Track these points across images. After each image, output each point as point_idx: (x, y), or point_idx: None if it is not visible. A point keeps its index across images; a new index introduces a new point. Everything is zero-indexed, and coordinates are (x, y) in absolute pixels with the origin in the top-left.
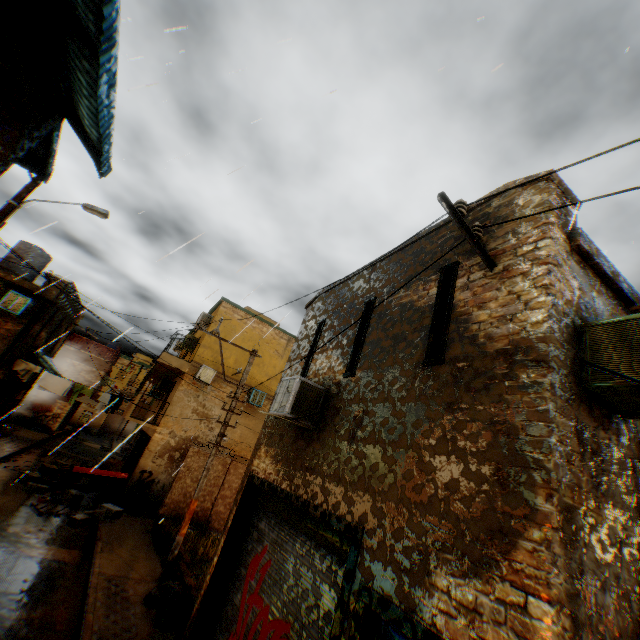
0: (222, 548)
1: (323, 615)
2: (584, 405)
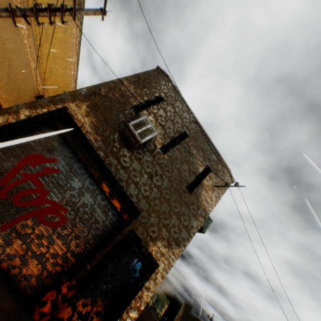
0: (8, 127)
1: (94, 220)
2: None
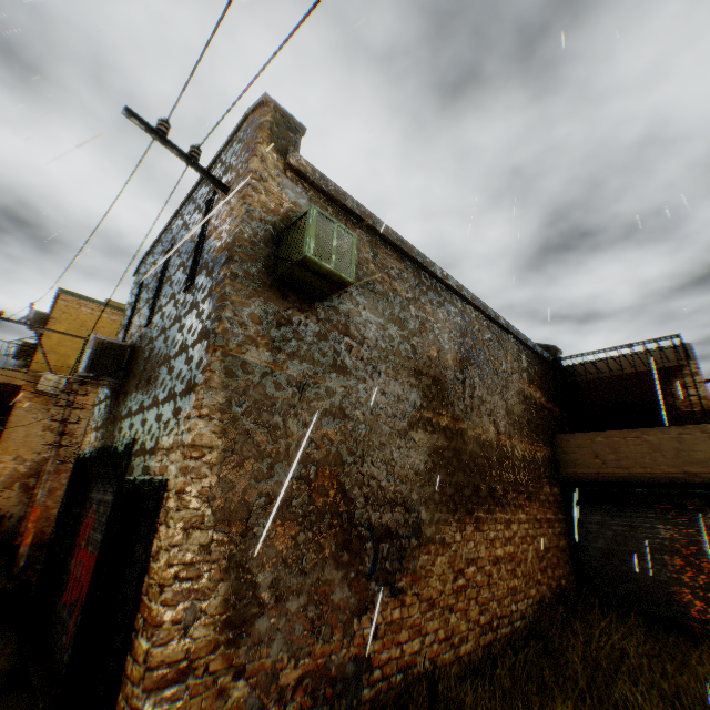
0: (55, 530)
1: None
2: (278, 291)
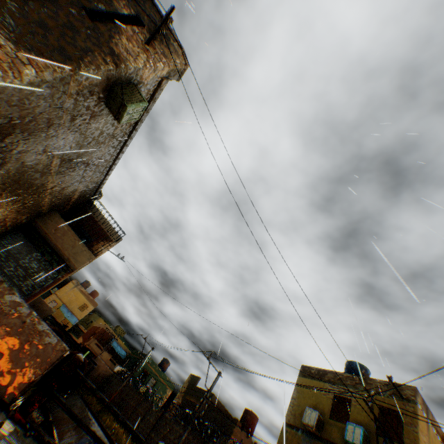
0: None
1: None
2: (106, 88)
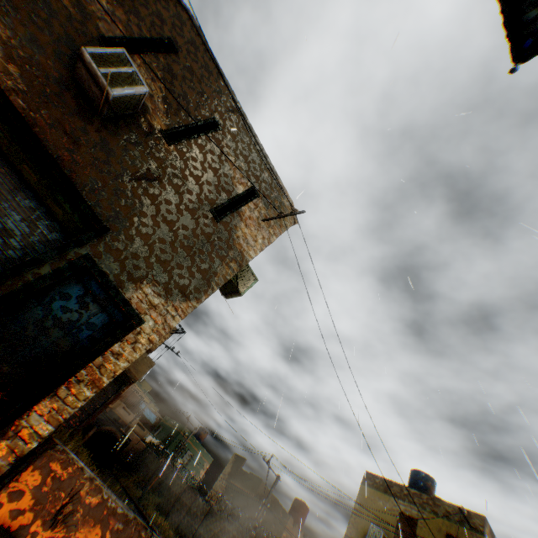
0: None
1: (2, 229)
2: None
